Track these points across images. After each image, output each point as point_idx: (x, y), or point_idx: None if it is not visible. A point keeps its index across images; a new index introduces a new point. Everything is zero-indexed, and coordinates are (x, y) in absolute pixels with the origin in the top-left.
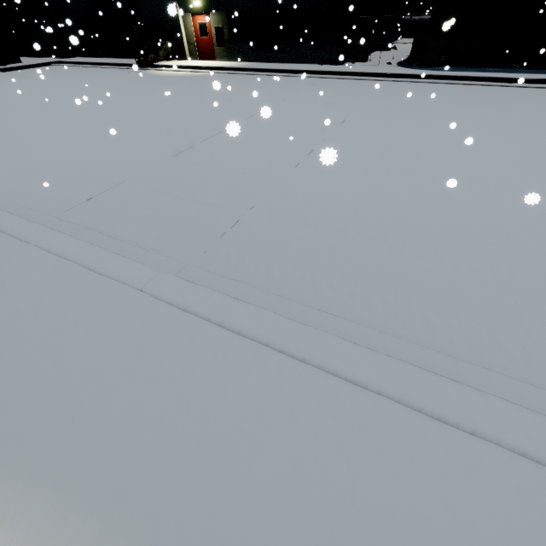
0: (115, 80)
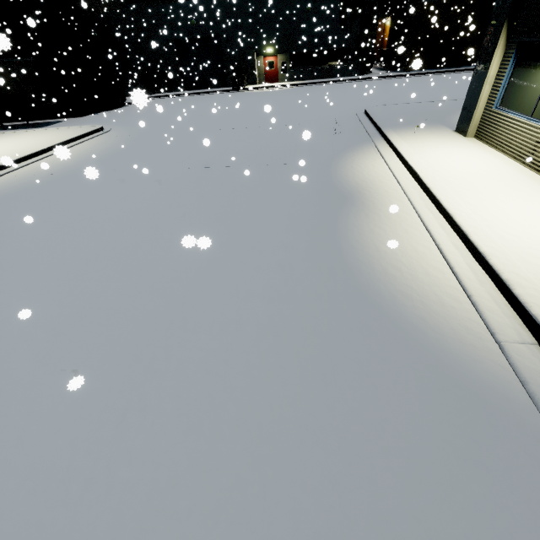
0: (246, 96)
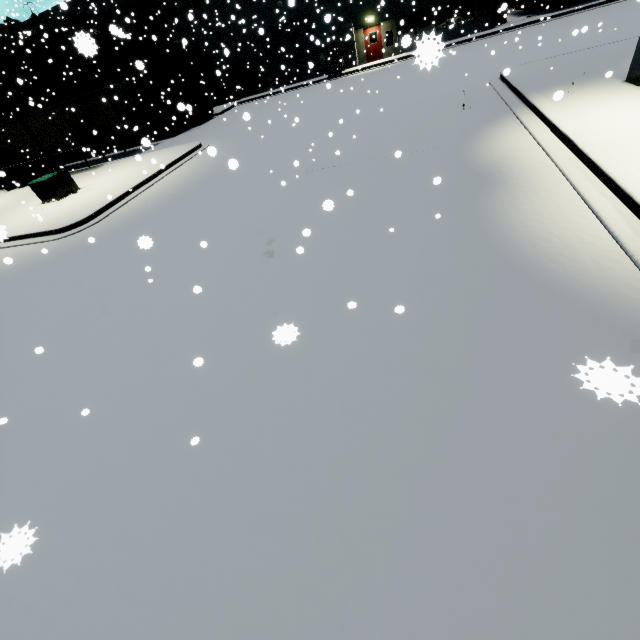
0: (346, 82)
